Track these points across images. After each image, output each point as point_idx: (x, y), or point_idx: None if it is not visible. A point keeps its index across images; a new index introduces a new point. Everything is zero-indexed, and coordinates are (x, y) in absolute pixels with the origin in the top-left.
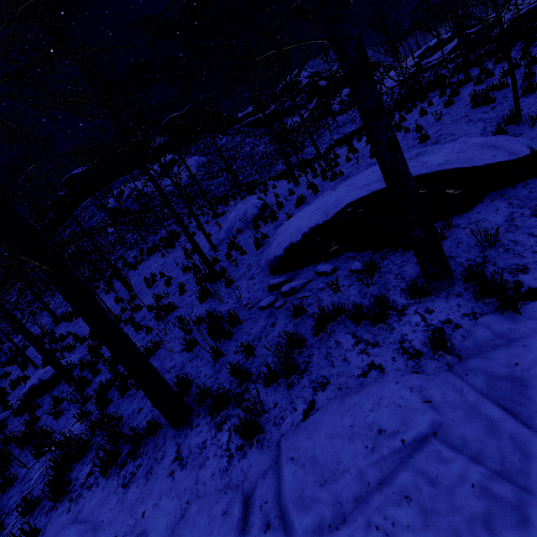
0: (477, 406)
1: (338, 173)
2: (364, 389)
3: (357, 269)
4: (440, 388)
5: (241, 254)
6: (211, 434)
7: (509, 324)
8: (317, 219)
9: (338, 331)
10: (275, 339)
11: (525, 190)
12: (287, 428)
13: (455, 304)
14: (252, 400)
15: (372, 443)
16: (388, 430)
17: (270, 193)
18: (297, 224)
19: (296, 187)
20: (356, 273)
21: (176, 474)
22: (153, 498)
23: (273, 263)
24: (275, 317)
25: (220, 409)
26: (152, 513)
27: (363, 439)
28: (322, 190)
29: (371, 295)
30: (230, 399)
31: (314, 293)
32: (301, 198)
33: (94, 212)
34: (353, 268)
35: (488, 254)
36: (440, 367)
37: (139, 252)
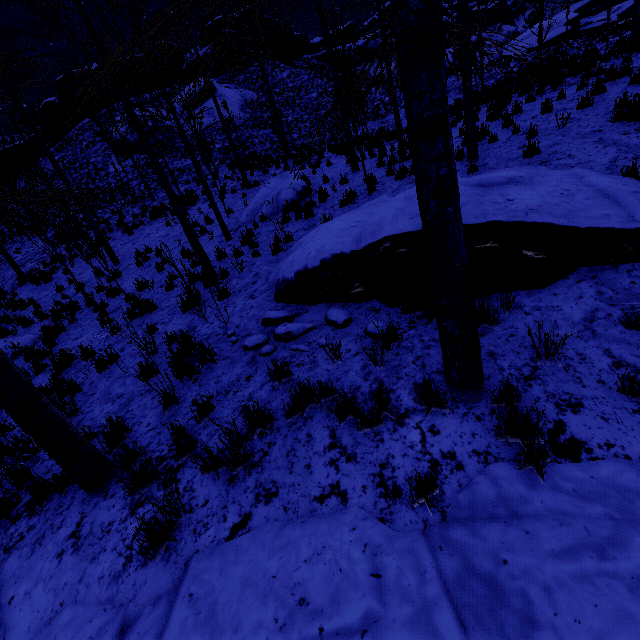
0: (432, 609)
1: (409, 169)
2: (312, 522)
3: (374, 332)
4: (401, 558)
5: (253, 255)
6: (121, 515)
7: (524, 488)
8: (344, 245)
9: (317, 419)
10: (243, 401)
11: (628, 278)
12: (206, 543)
13: (469, 432)
14: (184, 485)
15: (285, 616)
16: (311, 604)
17: (321, 171)
18: (321, 242)
19: (353, 173)
20: (371, 337)
21: (65, 558)
22: (29, 582)
23: (280, 287)
24: (256, 367)
25: (141, 486)
26: (21, 602)
27: (279, 605)
28: (381, 189)
29: (375, 378)
30: (158, 474)
31: (312, 348)
32: (351, 194)
33: (95, 138)
34: (369, 329)
35: (541, 366)
36: (415, 522)
37: (141, 211)
